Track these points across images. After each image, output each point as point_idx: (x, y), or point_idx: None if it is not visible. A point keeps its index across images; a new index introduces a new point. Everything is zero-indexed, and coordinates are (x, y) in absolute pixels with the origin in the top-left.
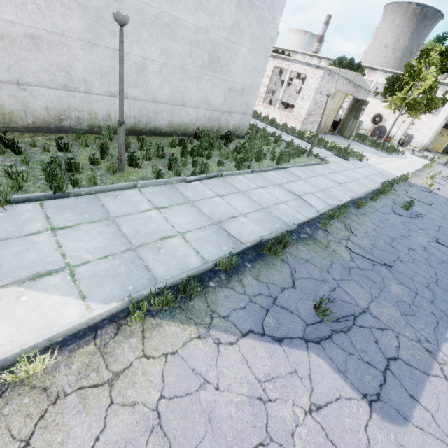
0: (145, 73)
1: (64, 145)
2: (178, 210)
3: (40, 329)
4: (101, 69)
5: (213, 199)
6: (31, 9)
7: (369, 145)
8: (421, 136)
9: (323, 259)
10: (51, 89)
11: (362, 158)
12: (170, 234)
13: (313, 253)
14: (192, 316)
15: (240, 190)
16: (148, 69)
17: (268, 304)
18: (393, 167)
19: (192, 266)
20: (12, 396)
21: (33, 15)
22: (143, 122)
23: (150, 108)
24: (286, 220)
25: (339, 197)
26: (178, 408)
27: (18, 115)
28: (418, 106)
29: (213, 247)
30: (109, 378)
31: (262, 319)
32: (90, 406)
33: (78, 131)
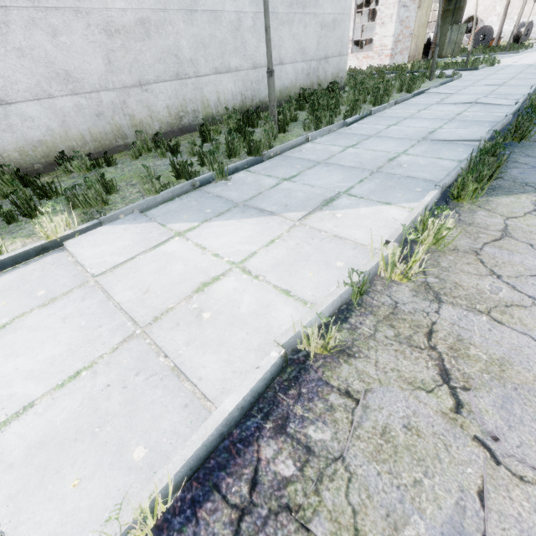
0: (241, 32)
1: (206, 133)
2: (370, 143)
3: (385, 225)
4: (202, 42)
5: (391, 129)
6: None
7: (482, 53)
8: None
9: None
10: (167, 83)
11: (494, 61)
12: (392, 156)
13: None
14: (509, 189)
15: (404, 117)
16: (243, 26)
17: None
18: None
19: (451, 166)
20: (434, 258)
21: None
22: (249, 98)
23: (252, 78)
24: (489, 120)
25: (516, 92)
26: None
27: (147, 124)
28: None
29: (448, 152)
30: (500, 234)
31: None
32: (514, 250)
33: (196, 127)
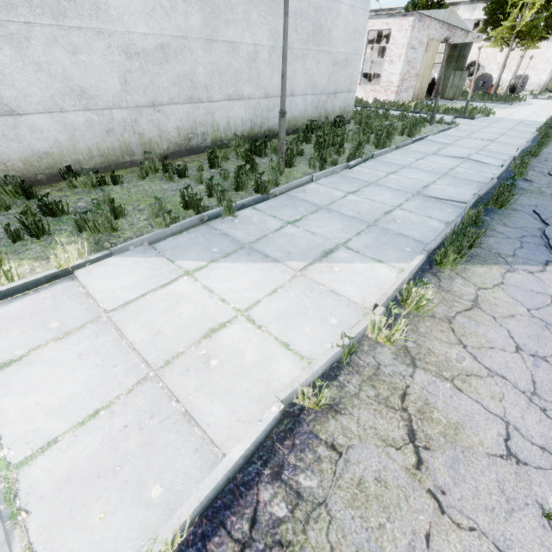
0: (256, 63)
1: (215, 160)
2: (370, 191)
3: (376, 284)
4: (219, 70)
5: (390, 177)
6: (158, 14)
7: (481, 100)
8: (536, 75)
9: (550, 202)
10: (179, 105)
11: (490, 112)
12: (388, 209)
13: (534, 200)
14: (484, 259)
15: (403, 165)
16: (259, 58)
17: (539, 241)
18: (528, 115)
19: (438, 227)
20: (415, 323)
21: (160, 21)
22: (258, 125)
23: (262, 107)
24: (477, 180)
25: (504, 151)
26: (551, 314)
27: (155, 143)
28: (534, 31)
29: (437, 211)
30: (471, 304)
31: (547, 252)
32: (480, 321)
33: (204, 149)
